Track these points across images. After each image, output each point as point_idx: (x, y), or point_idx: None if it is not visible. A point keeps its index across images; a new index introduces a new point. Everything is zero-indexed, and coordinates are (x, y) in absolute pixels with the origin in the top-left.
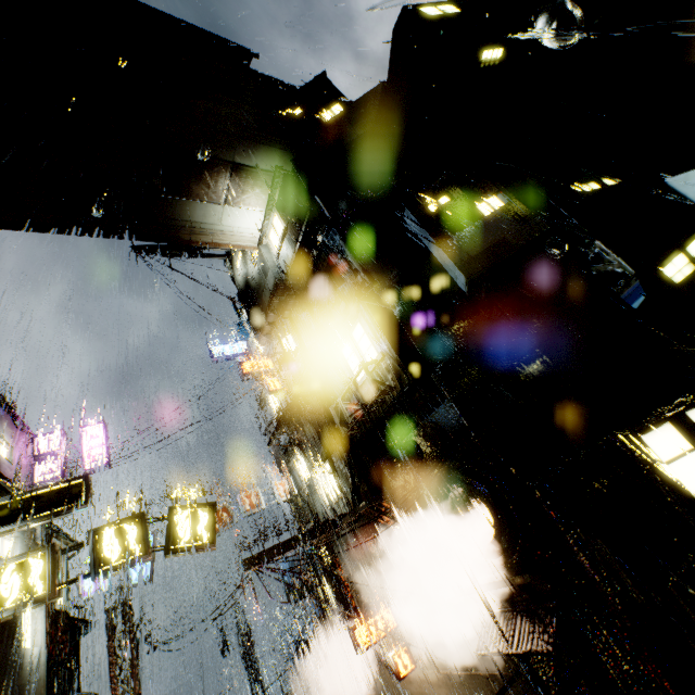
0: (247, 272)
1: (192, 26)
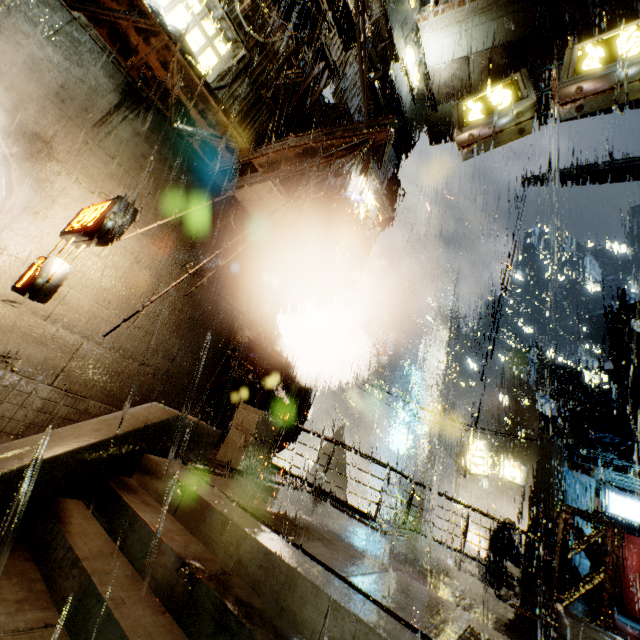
0: None
1: None
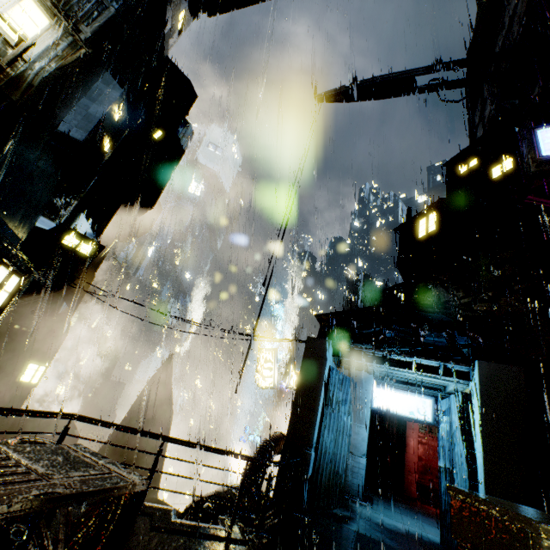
0: None
1: None
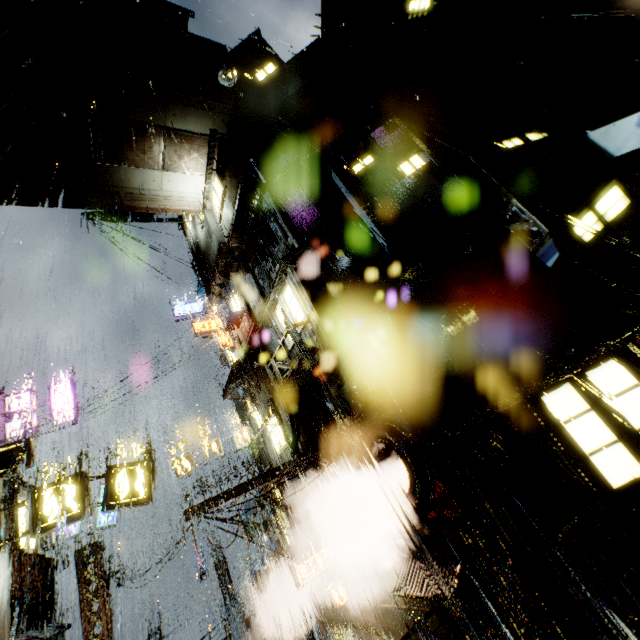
0: (196, 235)
1: None
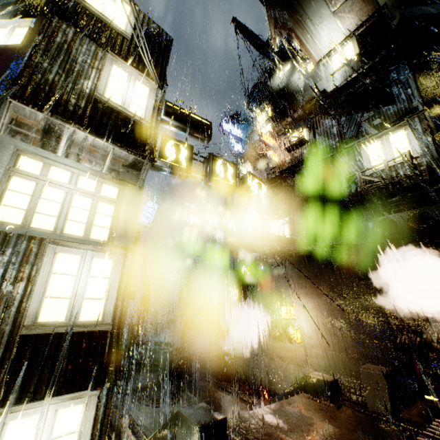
0: (290, 79)
1: None
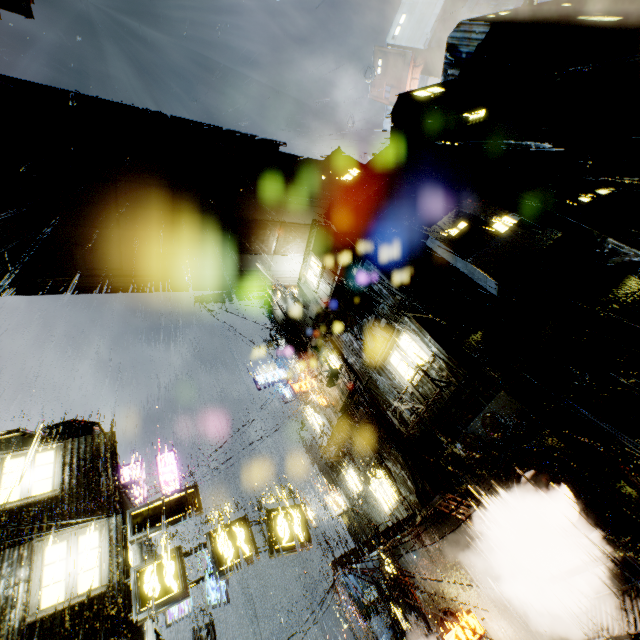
0: (287, 307)
1: (240, 133)
